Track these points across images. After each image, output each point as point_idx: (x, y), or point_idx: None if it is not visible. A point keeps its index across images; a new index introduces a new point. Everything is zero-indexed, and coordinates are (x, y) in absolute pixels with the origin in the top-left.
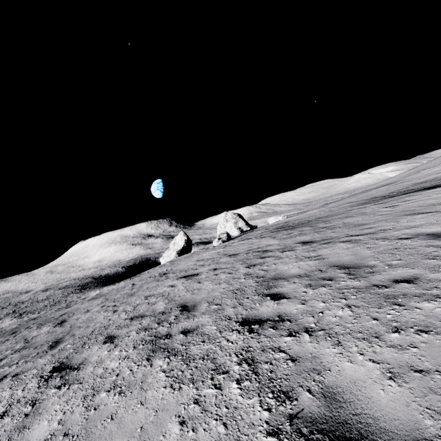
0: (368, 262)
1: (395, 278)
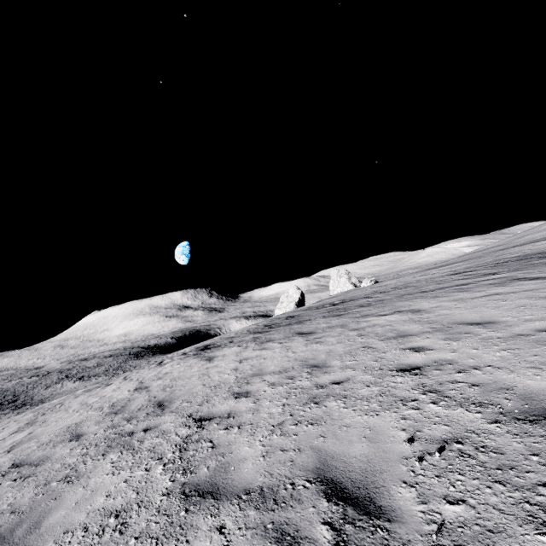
0: None
1: None
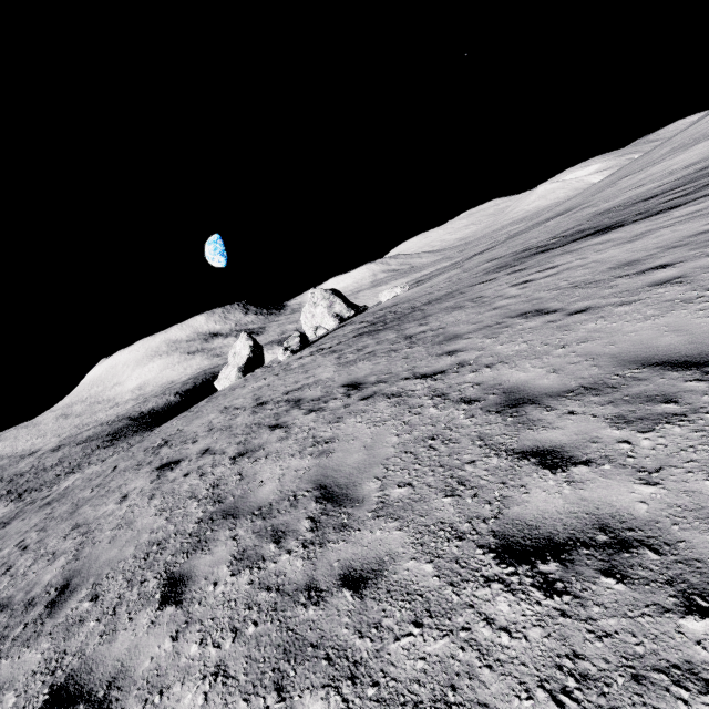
0: (365, 485)
1: (354, 561)
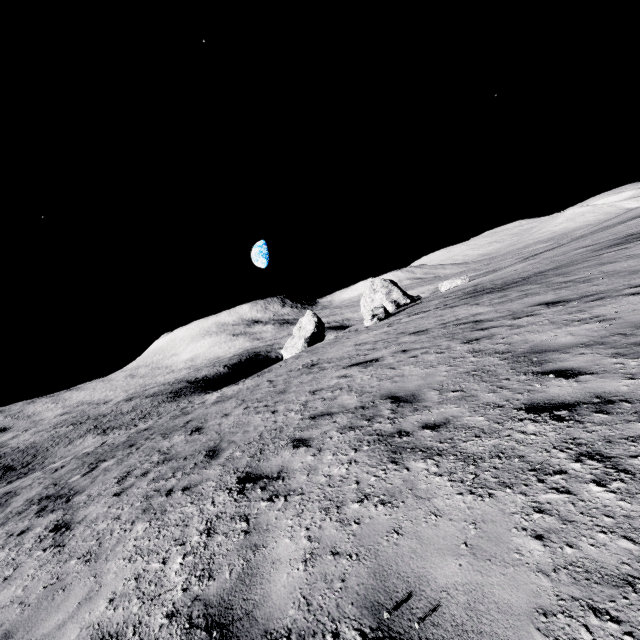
0: None
1: None
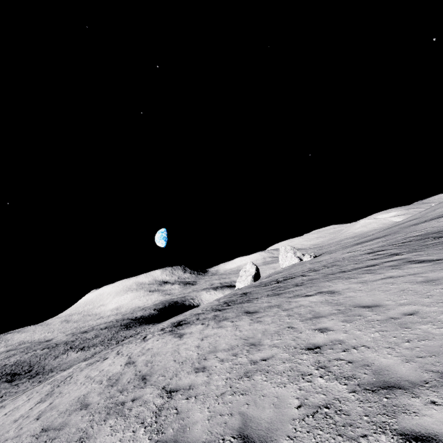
0: None
1: None
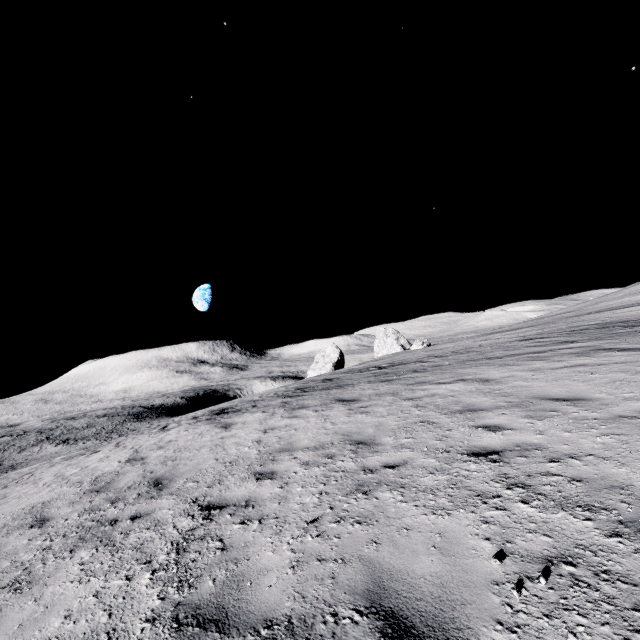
0: (632, 316)
1: None
